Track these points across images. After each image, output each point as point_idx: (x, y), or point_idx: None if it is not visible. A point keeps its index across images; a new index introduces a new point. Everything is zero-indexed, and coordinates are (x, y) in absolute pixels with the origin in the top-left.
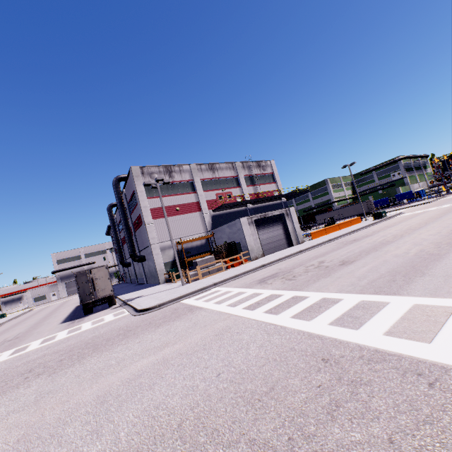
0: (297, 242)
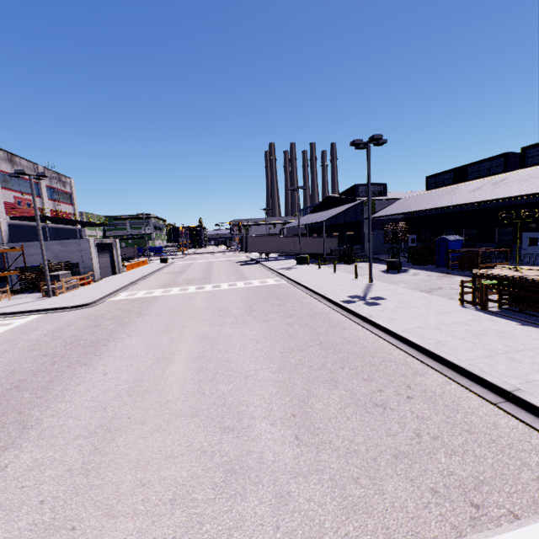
0: (119, 272)
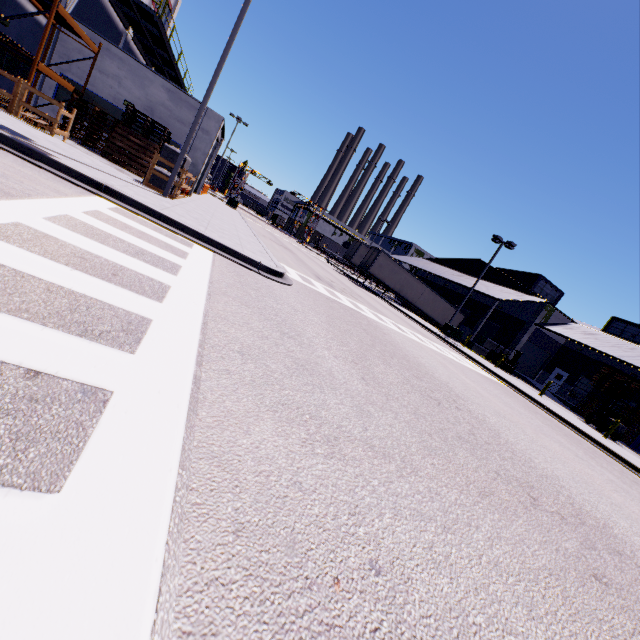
0: (198, 190)
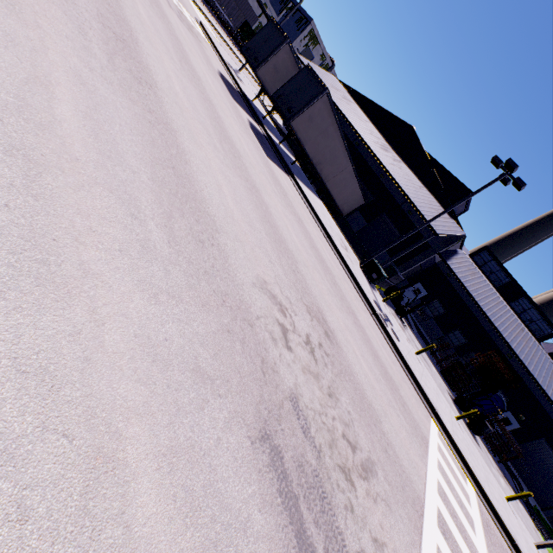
0: None
